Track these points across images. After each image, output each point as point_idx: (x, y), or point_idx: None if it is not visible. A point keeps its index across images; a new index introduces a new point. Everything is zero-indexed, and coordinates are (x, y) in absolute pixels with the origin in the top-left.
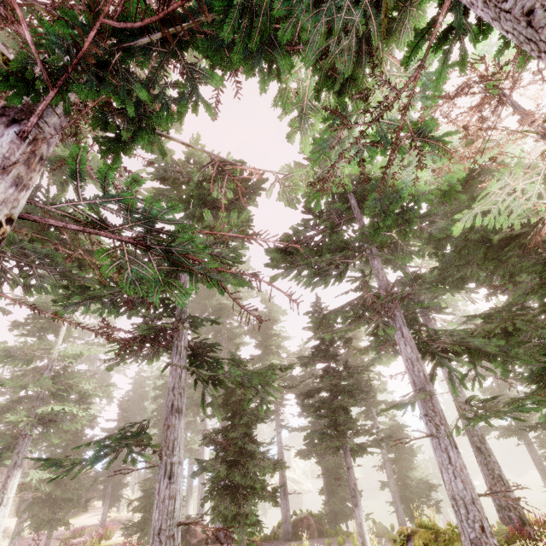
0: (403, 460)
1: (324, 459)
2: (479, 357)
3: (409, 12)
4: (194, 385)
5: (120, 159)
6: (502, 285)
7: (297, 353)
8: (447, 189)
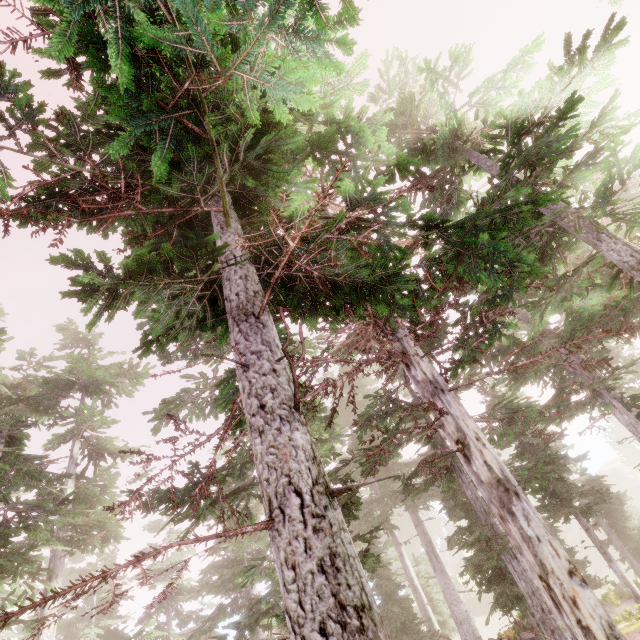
0: (614, 512)
1: None
2: None
3: (577, 241)
4: None
5: (457, 374)
6: None
7: None
8: (614, 304)
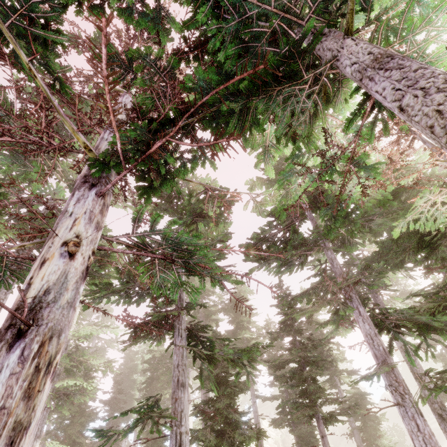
0: (370, 428)
1: (297, 427)
2: (427, 331)
3: (341, 91)
4: (193, 362)
5: (151, 199)
6: (437, 268)
7: (264, 327)
8: (381, 199)
